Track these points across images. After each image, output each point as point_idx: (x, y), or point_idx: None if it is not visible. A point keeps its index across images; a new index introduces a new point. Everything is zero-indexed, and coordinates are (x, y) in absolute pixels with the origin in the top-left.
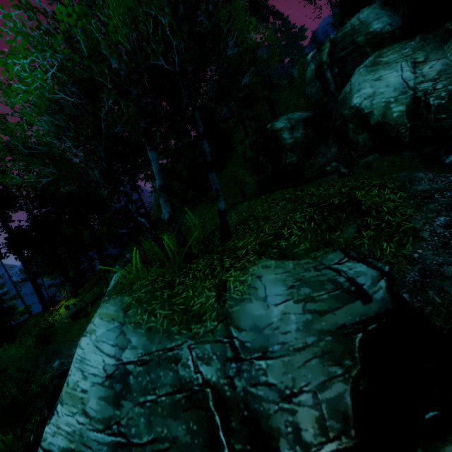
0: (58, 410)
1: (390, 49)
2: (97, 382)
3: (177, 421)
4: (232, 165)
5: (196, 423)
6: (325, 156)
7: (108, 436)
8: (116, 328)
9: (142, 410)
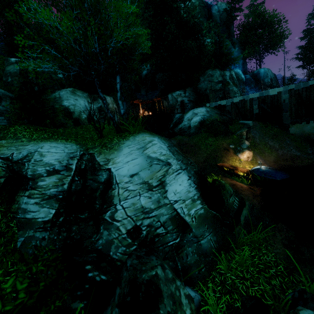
0: (170, 161)
1: (78, 90)
2: (169, 151)
3: (180, 155)
4: None
5: (181, 155)
6: None
7: (179, 161)
8: (158, 138)
9: (177, 155)
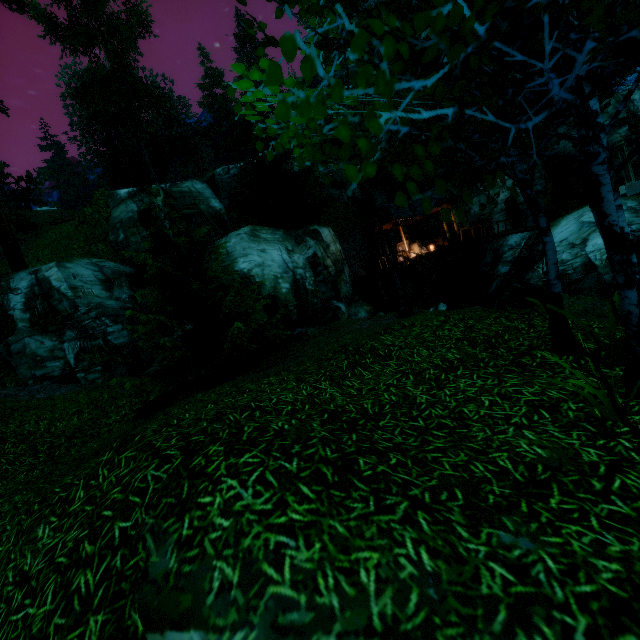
0: None
1: (262, 228)
2: None
3: None
4: None
5: None
6: (175, 335)
7: None
8: None
9: None
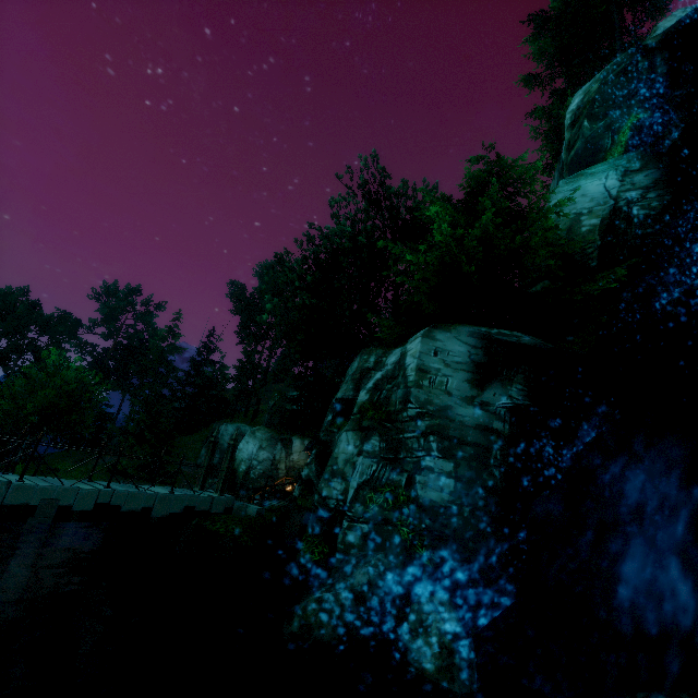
0: None
1: (264, 429)
2: None
3: None
4: (201, 434)
5: None
6: None
7: None
8: None
9: None
